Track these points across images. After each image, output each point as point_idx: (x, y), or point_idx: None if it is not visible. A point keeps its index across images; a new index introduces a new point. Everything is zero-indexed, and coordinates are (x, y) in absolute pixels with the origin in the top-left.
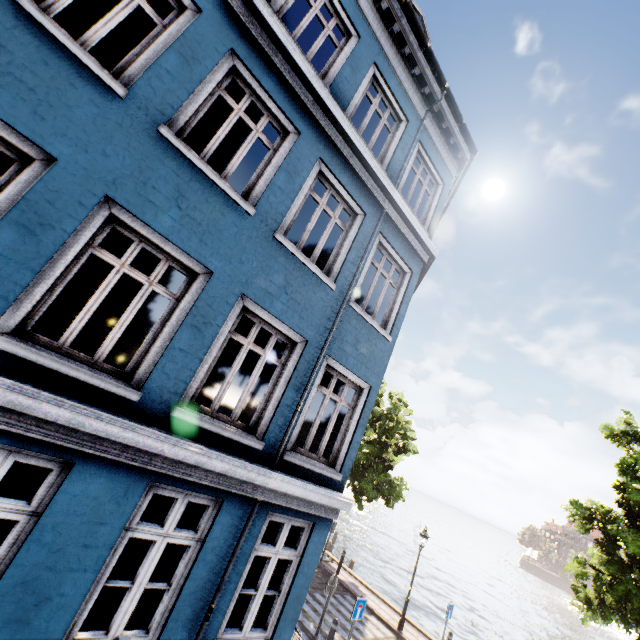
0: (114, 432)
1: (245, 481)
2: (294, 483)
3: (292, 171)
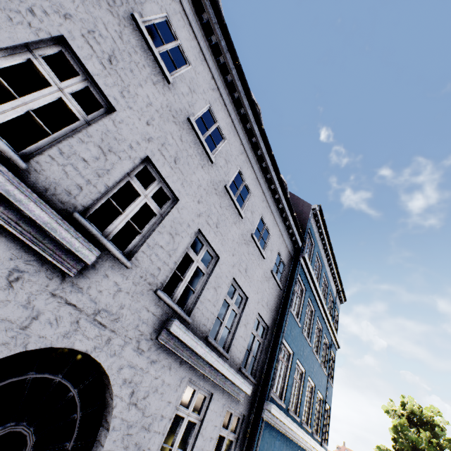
0: (314, 444)
1: None
2: None
3: (322, 341)
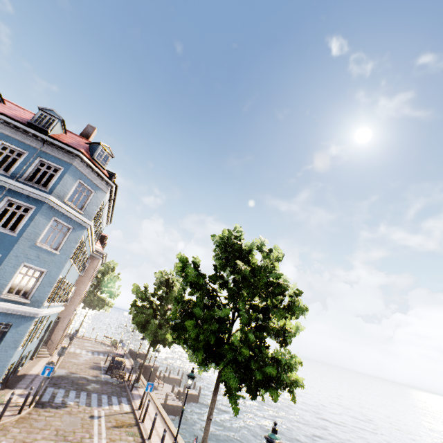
0: None
1: None
2: None
3: None
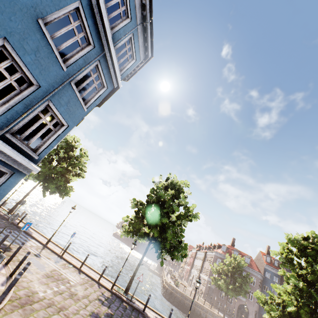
0: None
1: None
2: (8, 148)
3: None
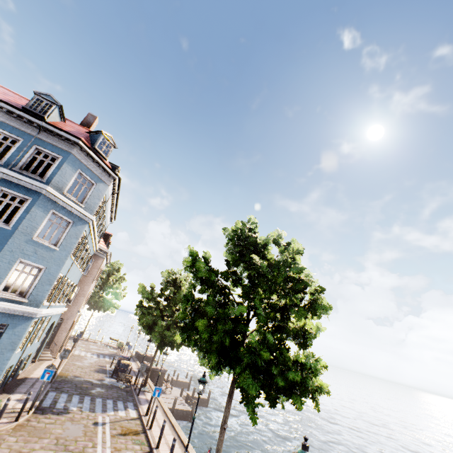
0: None
1: None
2: None
3: None
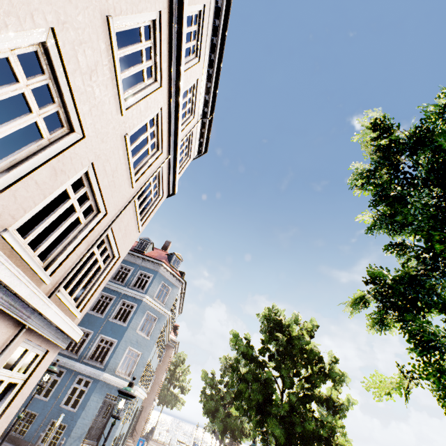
0: None
1: (72, 365)
2: (83, 365)
3: None
